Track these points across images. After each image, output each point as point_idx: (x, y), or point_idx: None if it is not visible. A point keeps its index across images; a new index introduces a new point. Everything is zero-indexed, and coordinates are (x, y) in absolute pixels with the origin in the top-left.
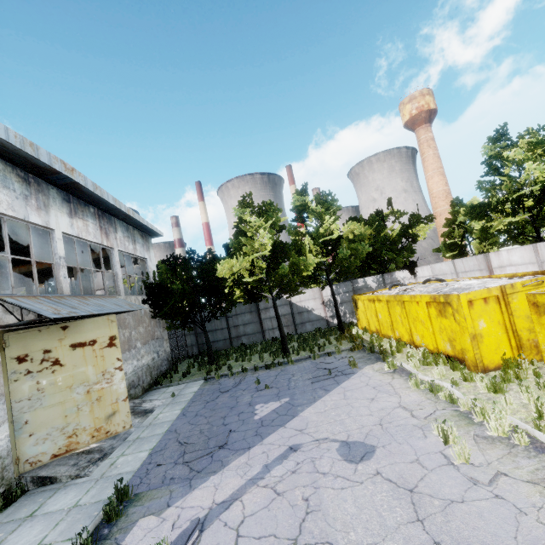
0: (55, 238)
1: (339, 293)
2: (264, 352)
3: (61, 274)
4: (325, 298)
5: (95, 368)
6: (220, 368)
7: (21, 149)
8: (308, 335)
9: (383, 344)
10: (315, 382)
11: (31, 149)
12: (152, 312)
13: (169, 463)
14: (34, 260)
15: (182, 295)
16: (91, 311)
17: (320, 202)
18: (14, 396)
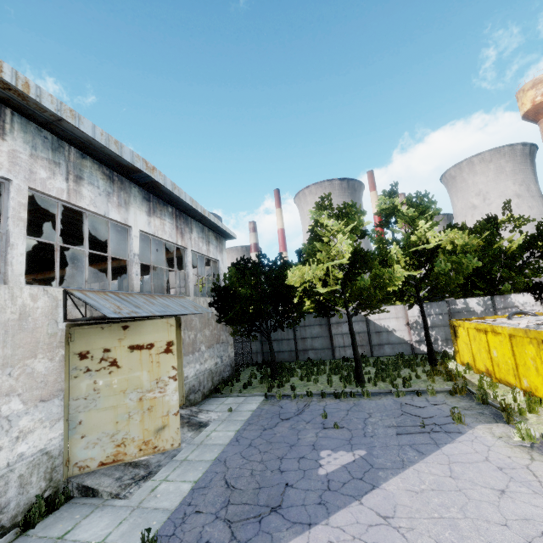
0: (132, 235)
1: (429, 314)
2: (333, 373)
3: (134, 271)
4: (411, 318)
5: (150, 374)
6: (283, 385)
7: (106, 146)
8: (387, 361)
9: (500, 393)
10: (401, 434)
11: (115, 147)
12: (217, 315)
13: (209, 513)
14: (110, 255)
15: (249, 301)
16: (153, 311)
17: (413, 204)
18: (72, 393)
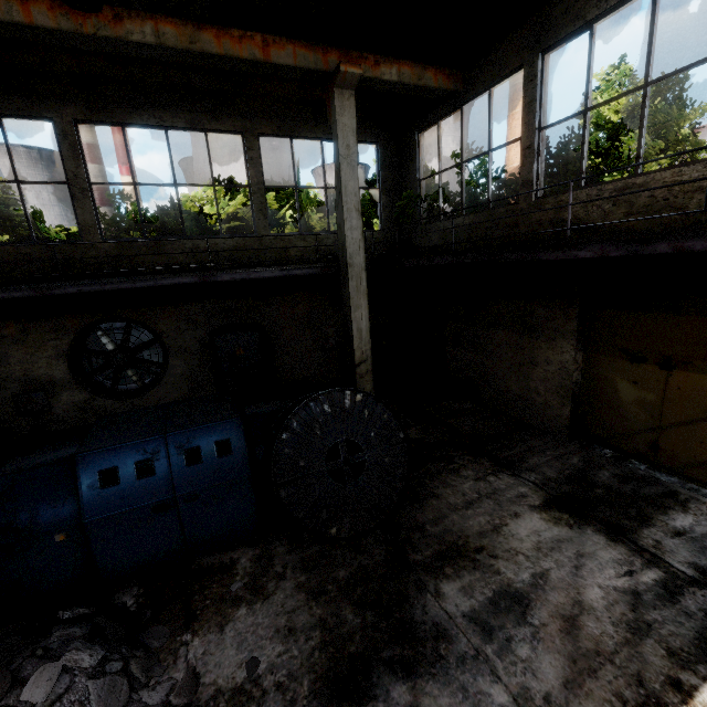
0: None
1: None
2: None
3: None
4: None
5: None
6: None
7: None
8: None
9: None
10: None
11: None
12: None
13: None
14: None
15: None
16: None
17: None
18: None
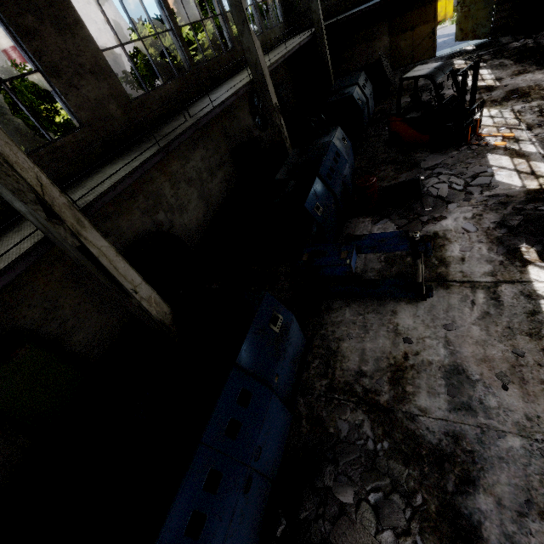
0: None
1: None
2: None
3: None
4: None
5: None
6: None
7: None
8: None
9: None
10: None
11: None
12: None
13: None
14: None
15: None
16: None
17: None
18: None
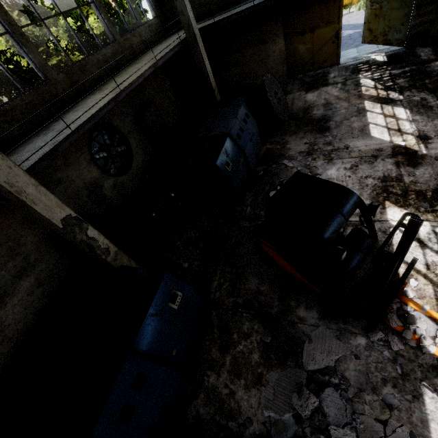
0: None
1: None
2: None
3: None
4: None
5: None
6: None
7: None
8: None
9: None
10: None
11: None
12: None
13: None
14: None
15: None
16: None
17: None
18: None
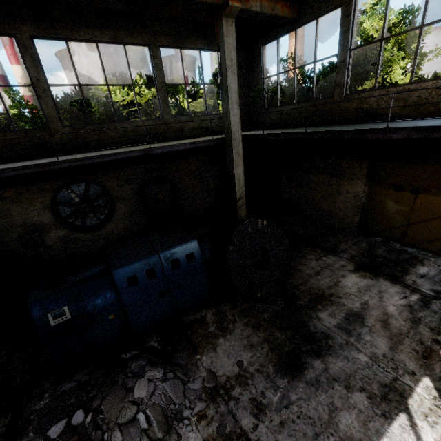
0: None
1: None
2: None
3: None
4: None
5: None
6: None
7: None
8: None
9: None
10: None
11: None
12: None
13: None
14: None
15: None
16: None
17: None
18: None
